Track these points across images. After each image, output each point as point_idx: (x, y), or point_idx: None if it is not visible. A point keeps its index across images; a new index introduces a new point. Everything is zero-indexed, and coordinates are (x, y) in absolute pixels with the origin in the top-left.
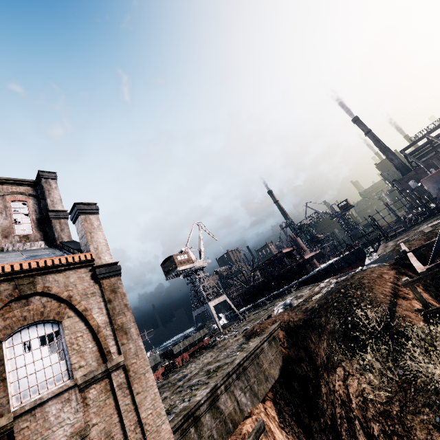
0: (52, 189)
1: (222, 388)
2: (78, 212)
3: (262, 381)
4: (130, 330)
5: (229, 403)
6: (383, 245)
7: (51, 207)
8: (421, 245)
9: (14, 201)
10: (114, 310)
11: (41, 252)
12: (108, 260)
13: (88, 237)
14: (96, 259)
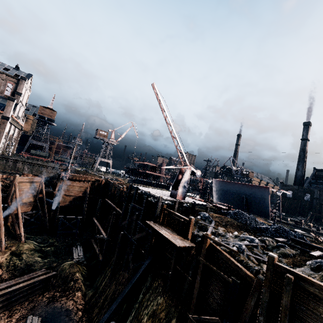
0: (22, 84)
1: (21, 162)
2: (7, 99)
3: (38, 172)
4: (1, 133)
5: (21, 166)
6: (157, 188)
7: (18, 90)
8: (126, 186)
9: (9, 83)
10: (0, 127)
11: (5, 103)
12: (8, 115)
13: (6, 107)
14: (4, 113)
